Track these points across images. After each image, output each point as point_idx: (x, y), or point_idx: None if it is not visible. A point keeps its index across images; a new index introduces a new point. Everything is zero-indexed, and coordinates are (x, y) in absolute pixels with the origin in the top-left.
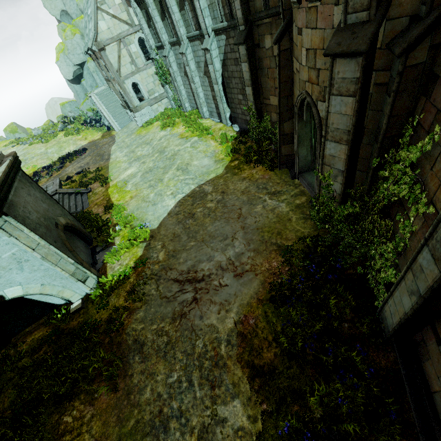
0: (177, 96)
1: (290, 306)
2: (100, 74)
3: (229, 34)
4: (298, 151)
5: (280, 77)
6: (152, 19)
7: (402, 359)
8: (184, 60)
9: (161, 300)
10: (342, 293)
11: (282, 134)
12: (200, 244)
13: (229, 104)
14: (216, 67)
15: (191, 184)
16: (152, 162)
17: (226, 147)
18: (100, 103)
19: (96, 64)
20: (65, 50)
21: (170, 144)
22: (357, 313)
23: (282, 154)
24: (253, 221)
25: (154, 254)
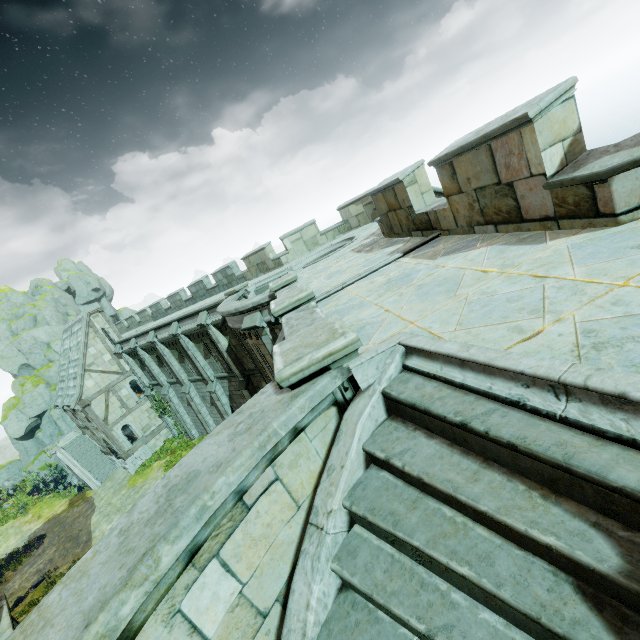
0: (180, 424)
1: None
2: (68, 418)
3: (230, 379)
4: None
5: None
6: (147, 366)
7: None
8: (188, 397)
9: None
10: None
11: None
12: None
13: None
14: (223, 402)
15: None
16: None
17: None
18: (70, 458)
19: (69, 413)
20: (19, 405)
21: None
22: None
23: None
24: None
25: None
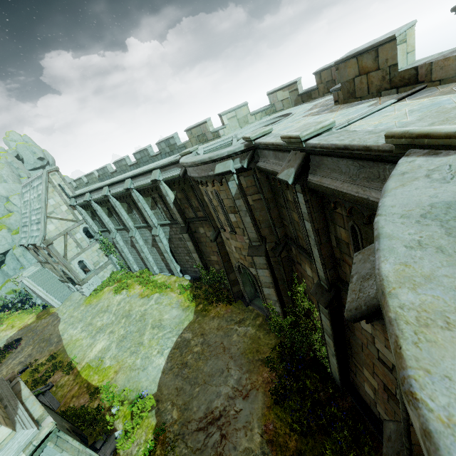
0: (123, 261)
1: (288, 400)
2: (28, 256)
3: (172, 226)
4: (245, 289)
5: (221, 254)
6: (98, 216)
7: (353, 397)
8: (133, 240)
9: (195, 455)
10: (311, 374)
11: (230, 280)
12: (204, 387)
13: (178, 262)
14: (164, 243)
15: (172, 337)
16: (123, 329)
17: (187, 296)
18: (35, 285)
19: (31, 251)
20: None
21: (133, 306)
22: (323, 382)
23: (234, 292)
24: (236, 349)
25: (168, 416)
